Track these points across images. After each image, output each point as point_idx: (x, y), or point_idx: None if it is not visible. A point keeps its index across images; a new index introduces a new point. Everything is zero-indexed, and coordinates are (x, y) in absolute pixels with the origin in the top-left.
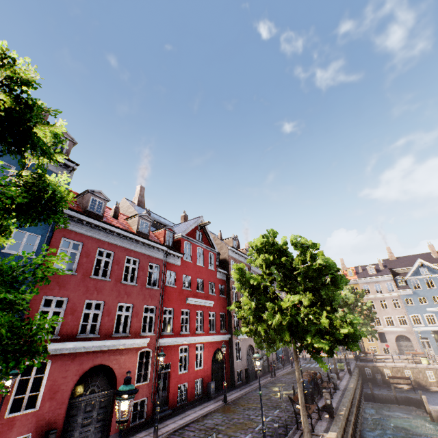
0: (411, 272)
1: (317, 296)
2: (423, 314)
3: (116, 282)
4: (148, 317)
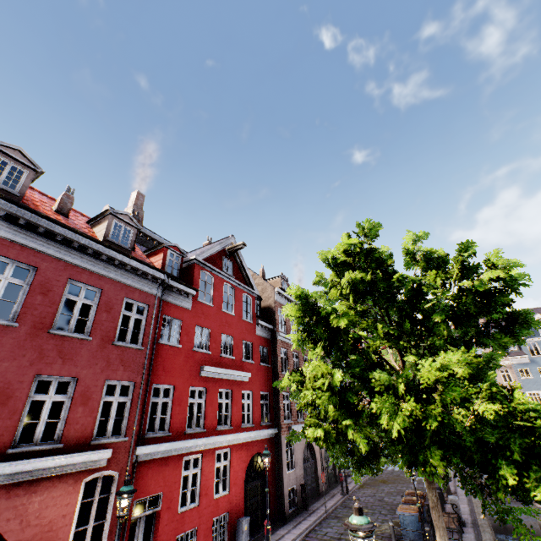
0: None
1: None
2: None
3: (34, 330)
4: (115, 405)
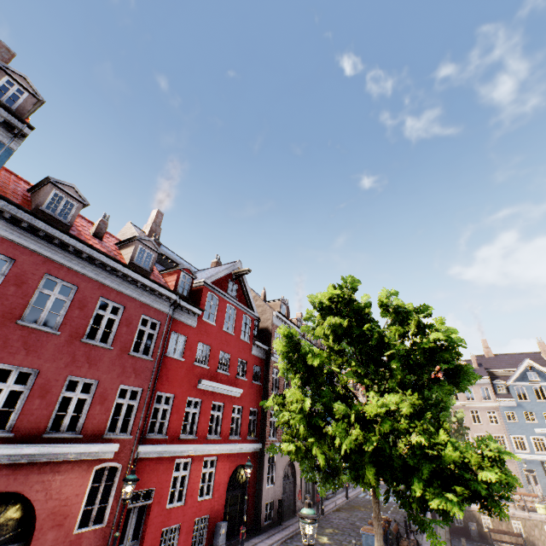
0: (516, 376)
1: (420, 400)
2: (530, 436)
3: (70, 338)
4: (125, 407)
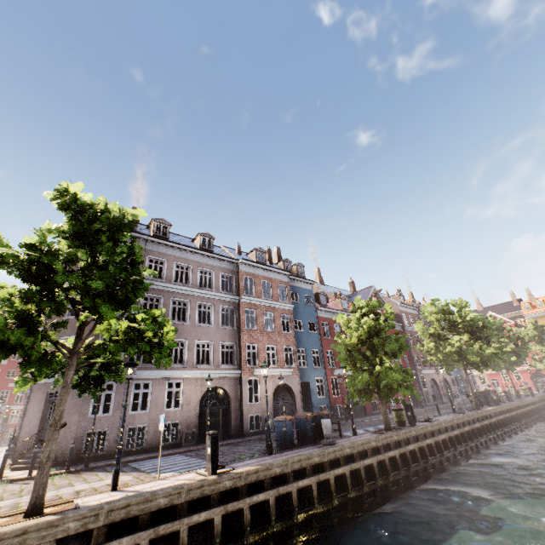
0: None
1: (474, 335)
2: None
3: None
4: None
